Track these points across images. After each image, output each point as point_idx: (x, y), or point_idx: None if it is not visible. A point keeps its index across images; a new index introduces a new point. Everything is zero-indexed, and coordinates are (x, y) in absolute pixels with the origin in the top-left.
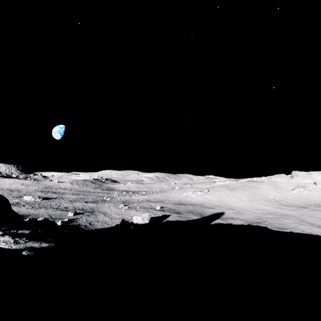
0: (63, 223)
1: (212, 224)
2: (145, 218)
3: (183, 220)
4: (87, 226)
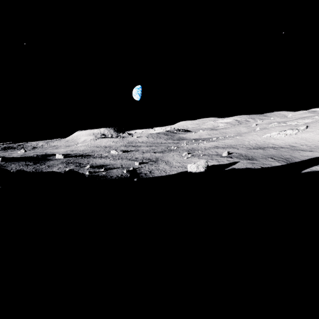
0: (128, 171)
1: (304, 172)
2: (199, 166)
3: (256, 167)
4: (146, 174)
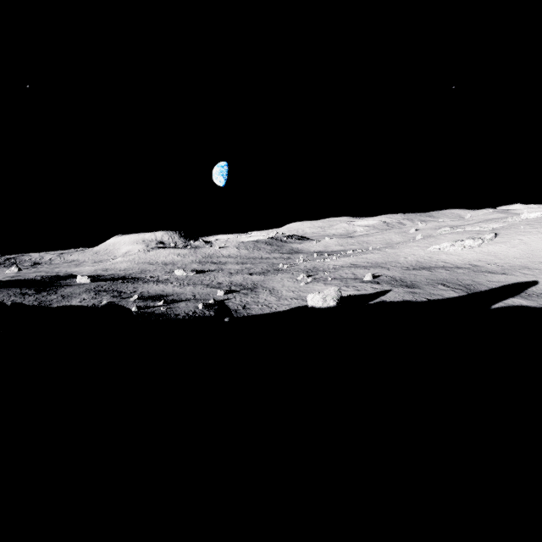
0: (206, 306)
1: (494, 308)
2: (328, 297)
3: (419, 300)
4: (237, 311)
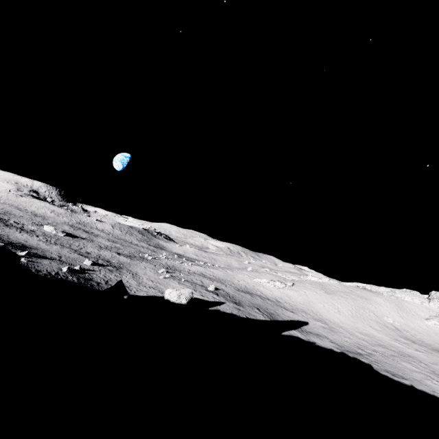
0: (70, 271)
1: (283, 335)
2: (182, 295)
3: (241, 316)
4: (100, 284)
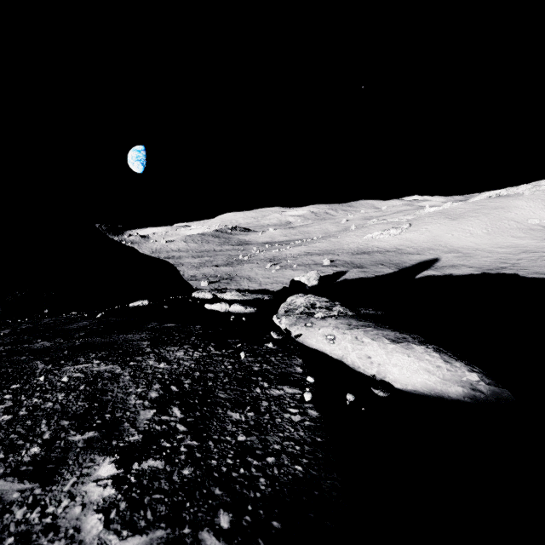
0: None
1: (417, 278)
2: (311, 278)
3: (370, 276)
4: None
